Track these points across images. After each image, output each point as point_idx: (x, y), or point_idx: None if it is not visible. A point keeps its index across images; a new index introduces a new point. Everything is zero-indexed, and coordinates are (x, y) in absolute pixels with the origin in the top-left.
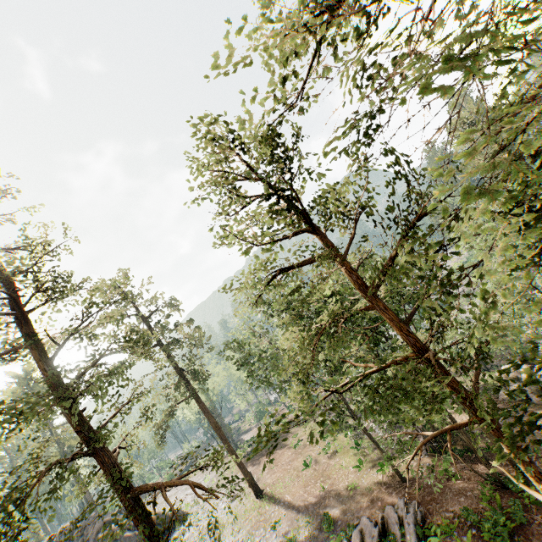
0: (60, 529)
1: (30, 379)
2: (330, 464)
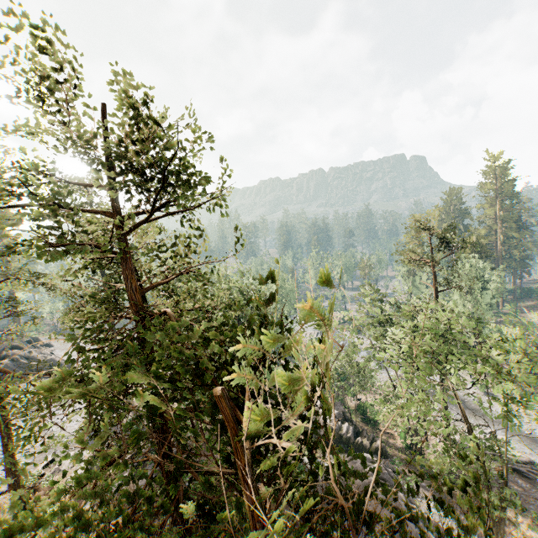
0: None
1: None
2: None
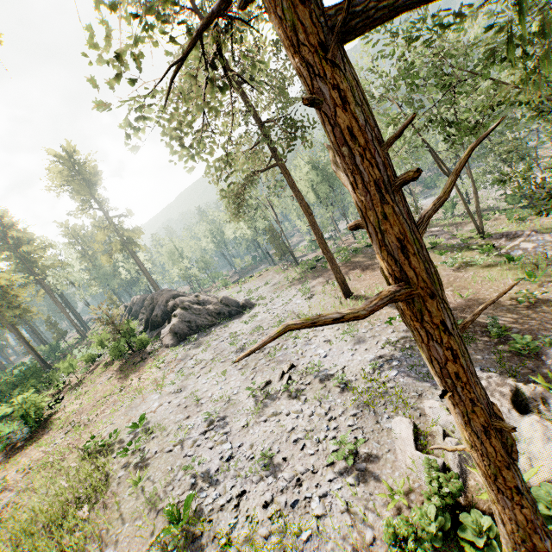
0: (132, 300)
1: (73, 162)
2: (461, 276)
